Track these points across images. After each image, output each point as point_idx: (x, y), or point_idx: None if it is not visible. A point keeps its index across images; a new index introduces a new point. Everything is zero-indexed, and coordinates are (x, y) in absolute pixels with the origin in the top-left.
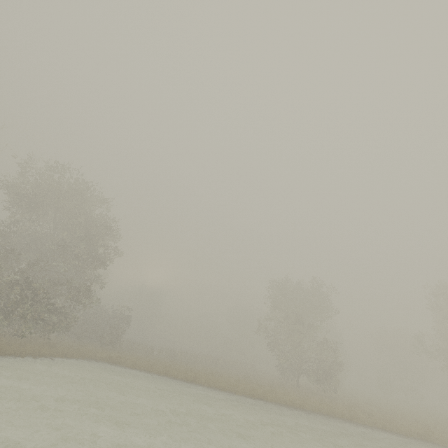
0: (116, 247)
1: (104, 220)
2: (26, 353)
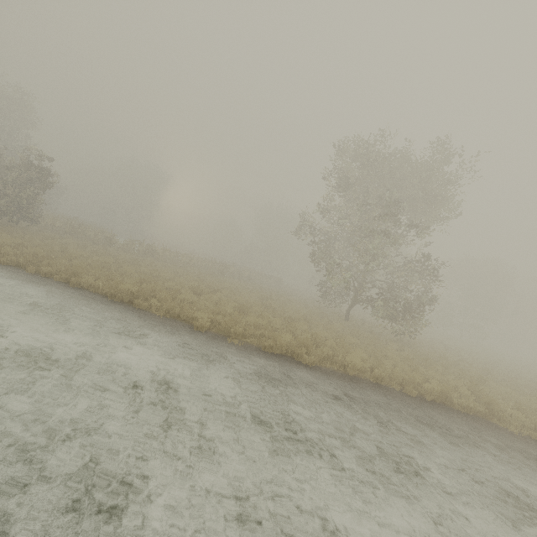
0: None
1: None
2: None
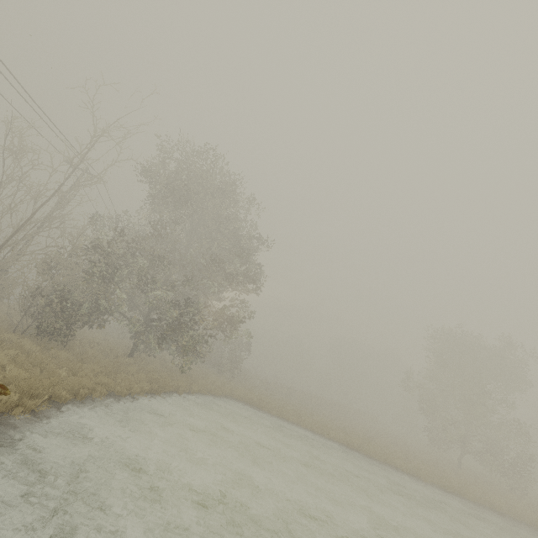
0: (261, 265)
1: (247, 228)
2: (182, 390)
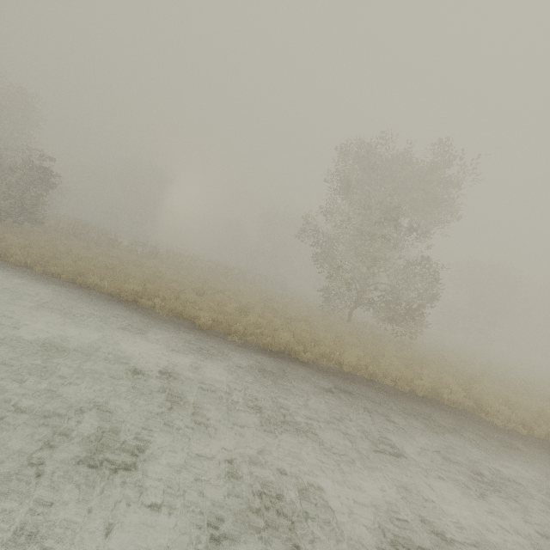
0: None
1: None
2: None
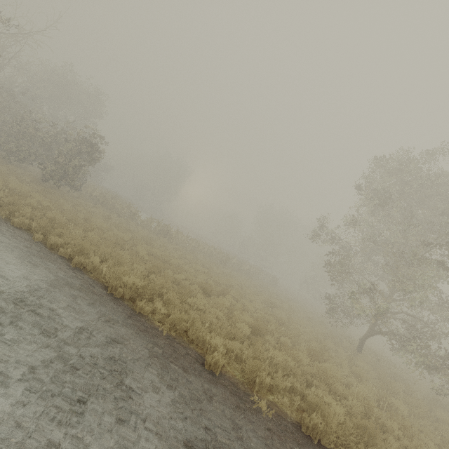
0: None
1: None
2: None
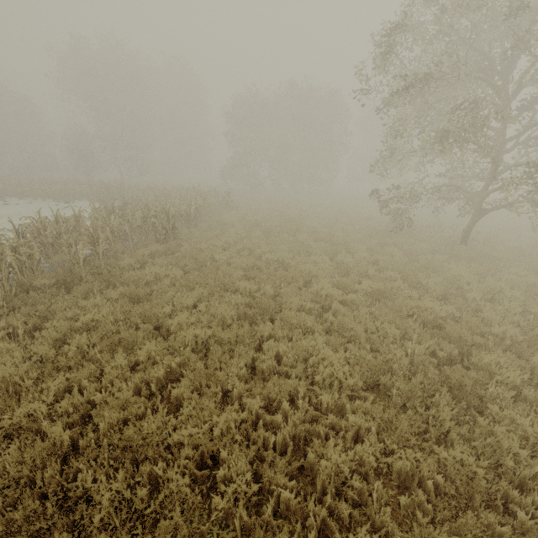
0: None
1: None
2: None
